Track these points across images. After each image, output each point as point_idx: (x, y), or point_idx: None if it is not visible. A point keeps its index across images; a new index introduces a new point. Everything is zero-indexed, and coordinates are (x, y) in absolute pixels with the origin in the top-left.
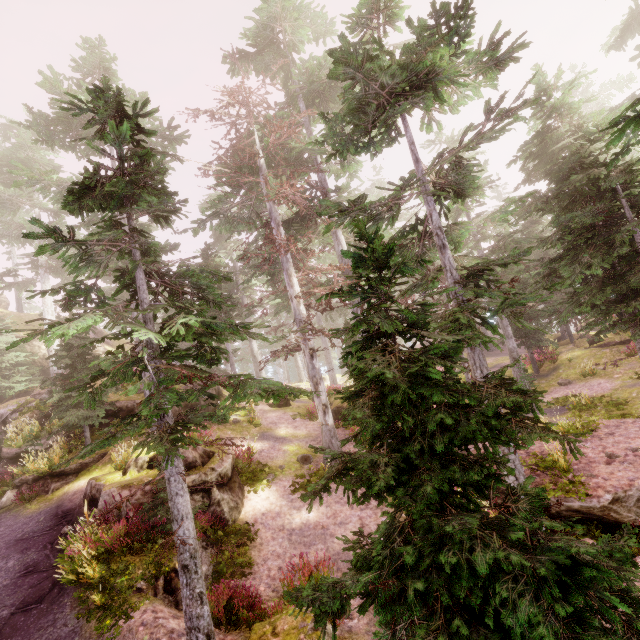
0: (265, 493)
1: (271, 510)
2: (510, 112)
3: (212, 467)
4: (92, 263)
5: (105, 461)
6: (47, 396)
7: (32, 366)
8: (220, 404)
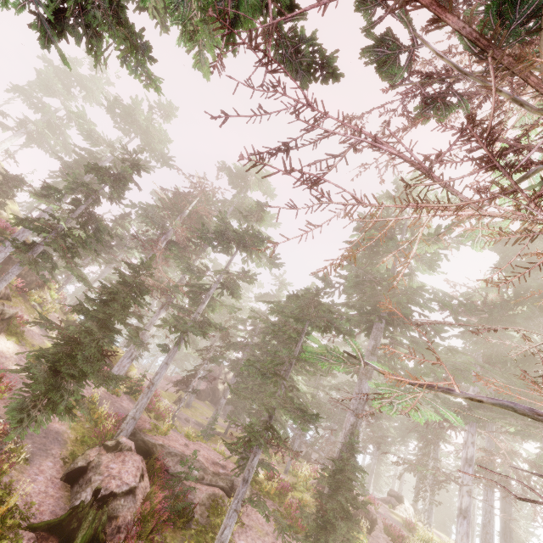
0: (10, 345)
1: (5, 353)
2: (252, 278)
3: (4, 303)
4: (73, 191)
5: None
6: None
7: None
8: (60, 266)
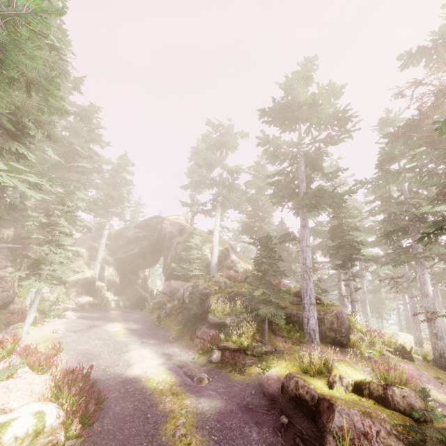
0: None
1: None
2: None
3: None
4: None
5: (278, 355)
6: (223, 285)
7: (202, 261)
8: None
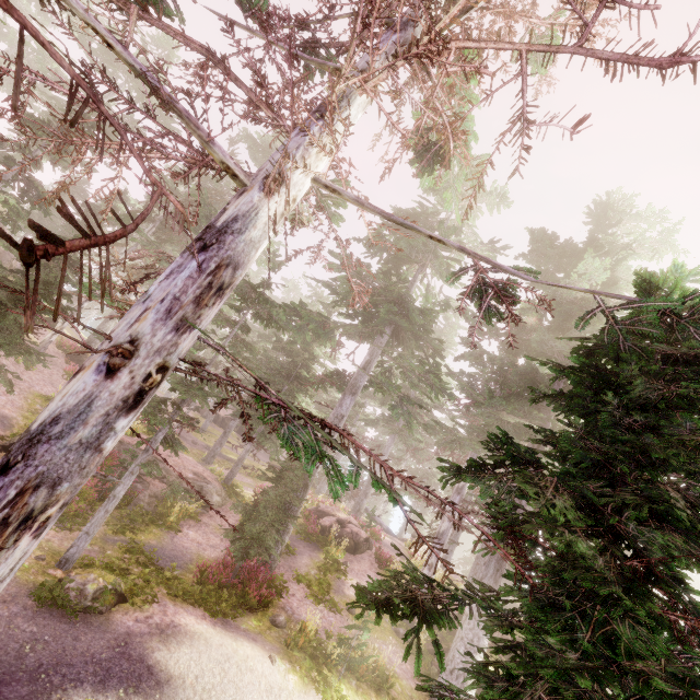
0: None
1: None
2: None
3: None
4: None
5: None
6: None
7: None
8: None
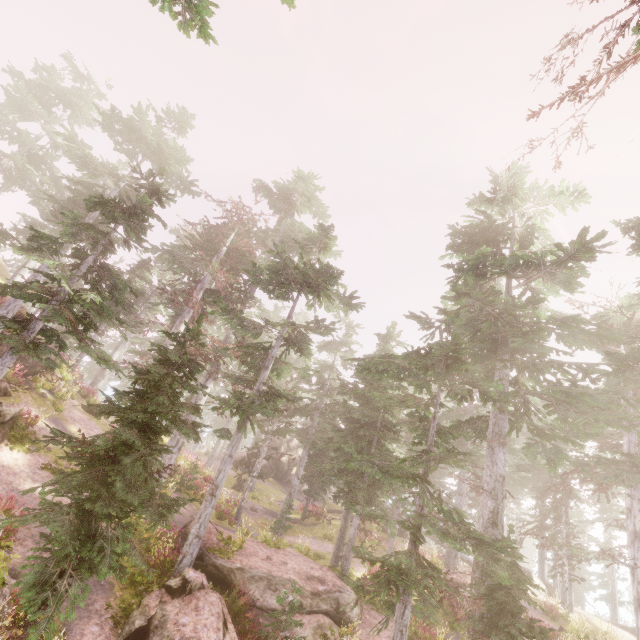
0: (18, 455)
1: (12, 468)
2: (328, 328)
3: (2, 401)
4: (74, 237)
5: None
6: None
7: None
8: (71, 347)
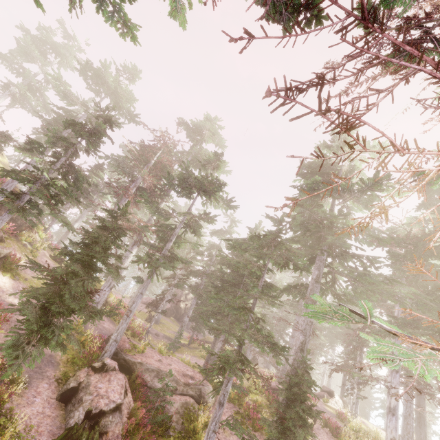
0: (6, 280)
1: (2, 287)
2: (212, 219)
3: None
4: (54, 144)
5: None
6: None
7: None
8: (46, 213)
